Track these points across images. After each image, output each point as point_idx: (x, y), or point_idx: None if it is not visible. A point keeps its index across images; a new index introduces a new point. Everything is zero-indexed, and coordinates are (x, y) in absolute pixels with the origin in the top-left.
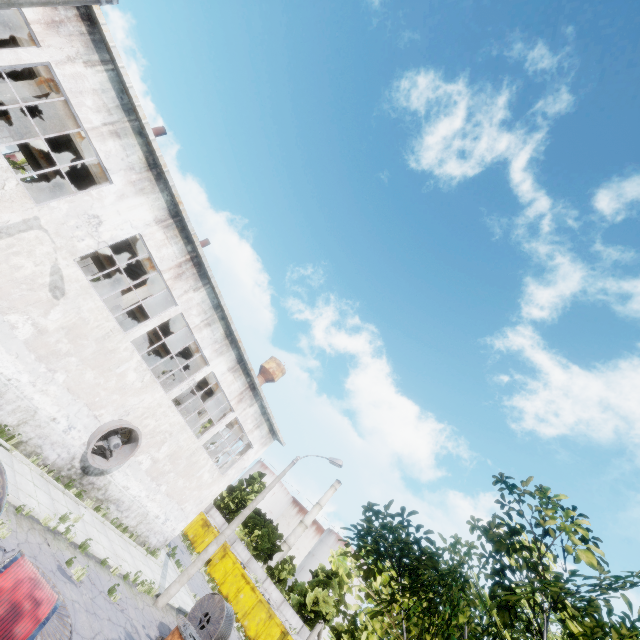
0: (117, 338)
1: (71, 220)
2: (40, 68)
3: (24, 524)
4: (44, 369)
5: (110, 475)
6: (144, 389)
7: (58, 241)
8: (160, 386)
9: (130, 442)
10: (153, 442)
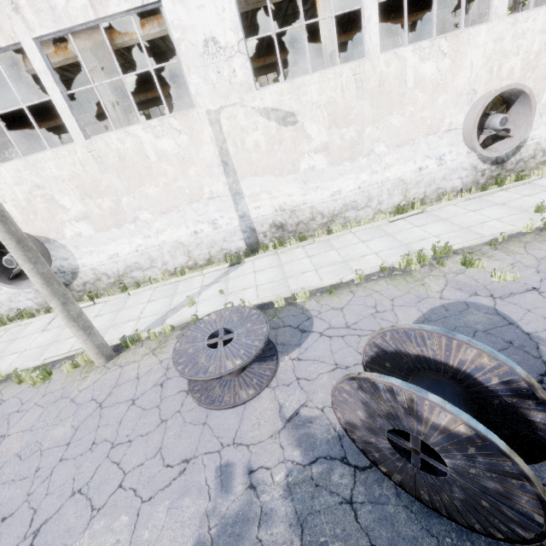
0: (367, 71)
1: (210, 77)
2: (72, 54)
3: (513, 249)
4: (364, 160)
5: (529, 141)
6: (457, 57)
7: (233, 100)
8: (470, 29)
9: (512, 103)
10: (541, 71)
